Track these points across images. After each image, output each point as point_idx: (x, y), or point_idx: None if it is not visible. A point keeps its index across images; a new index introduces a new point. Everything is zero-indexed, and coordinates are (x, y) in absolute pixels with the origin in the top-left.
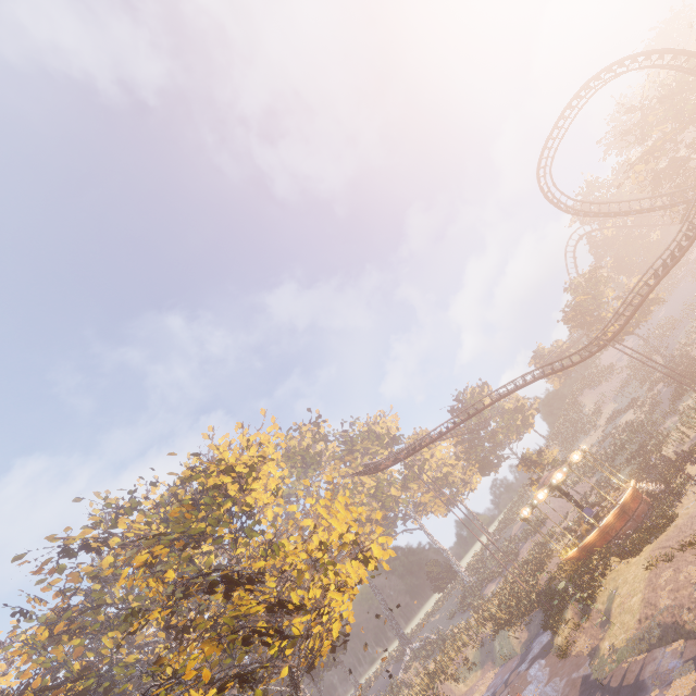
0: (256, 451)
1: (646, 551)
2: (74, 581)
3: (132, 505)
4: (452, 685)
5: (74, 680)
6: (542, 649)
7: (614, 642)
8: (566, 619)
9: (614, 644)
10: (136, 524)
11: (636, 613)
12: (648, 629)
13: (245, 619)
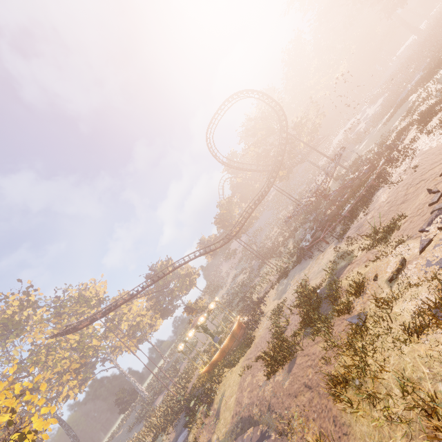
0: None
1: (241, 362)
2: None
3: None
4: None
5: None
6: None
7: (219, 435)
8: (197, 419)
9: (219, 437)
10: None
11: (232, 411)
12: (237, 422)
13: None
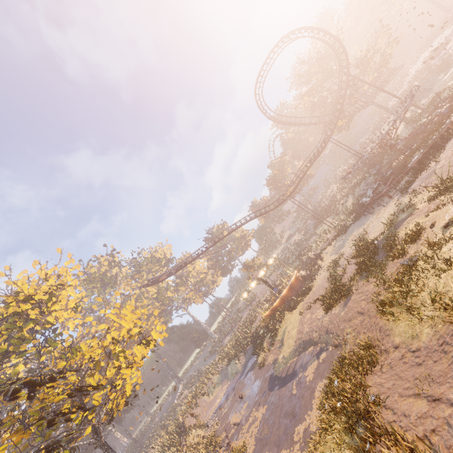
0: (54, 281)
1: (300, 306)
2: None
3: None
4: (206, 398)
5: None
6: (252, 366)
7: (285, 354)
8: (263, 347)
9: (285, 355)
10: None
11: (294, 338)
12: (299, 344)
13: (50, 407)
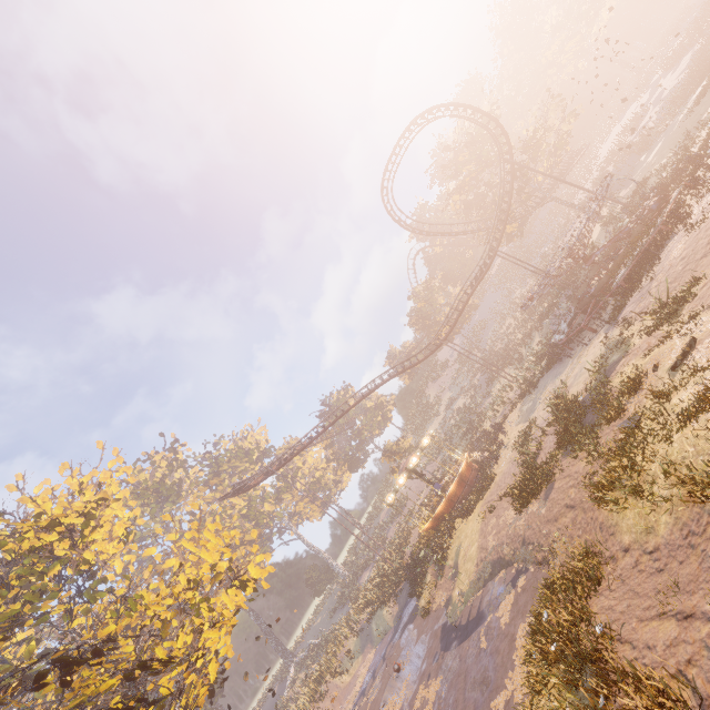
0: (93, 494)
1: (478, 508)
2: None
3: None
4: (338, 680)
5: None
6: (410, 615)
7: (462, 588)
8: (427, 582)
9: (462, 589)
10: None
11: (475, 559)
12: (483, 569)
13: (92, 703)
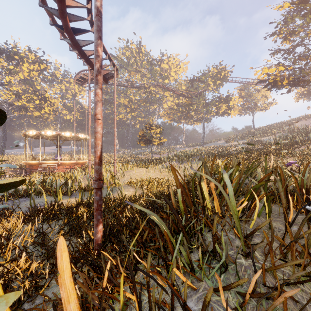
0: None
1: None
2: None
3: None
4: None
5: None
6: None
7: None
8: None
9: None
10: None
11: None
12: None
13: None
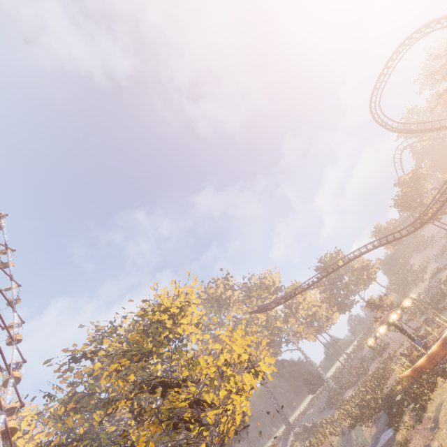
0: (183, 298)
1: None
2: (78, 377)
3: (111, 330)
4: None
5: (77, 440)
6: (386, 442)
7: (442, 443)
8: (404, 421)
9: (442, 445)
10: (114, 343)
11: None
12: None
13: (175, 410)
